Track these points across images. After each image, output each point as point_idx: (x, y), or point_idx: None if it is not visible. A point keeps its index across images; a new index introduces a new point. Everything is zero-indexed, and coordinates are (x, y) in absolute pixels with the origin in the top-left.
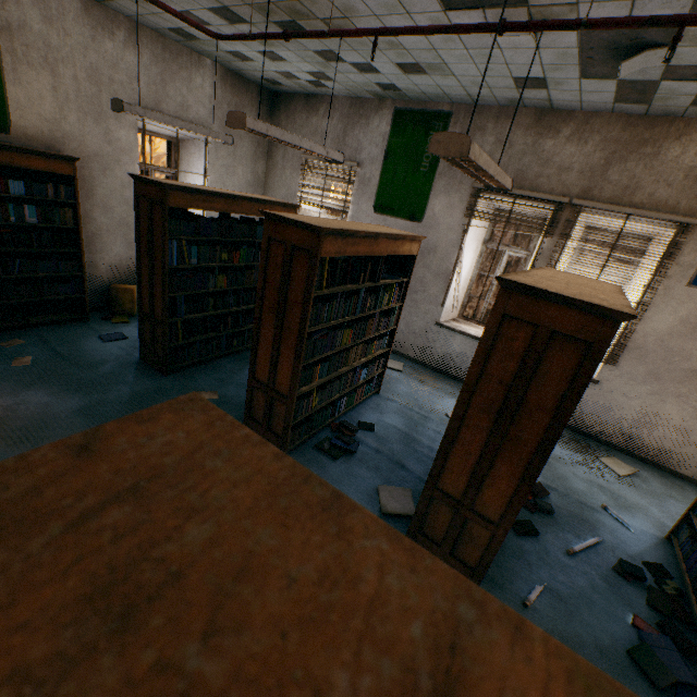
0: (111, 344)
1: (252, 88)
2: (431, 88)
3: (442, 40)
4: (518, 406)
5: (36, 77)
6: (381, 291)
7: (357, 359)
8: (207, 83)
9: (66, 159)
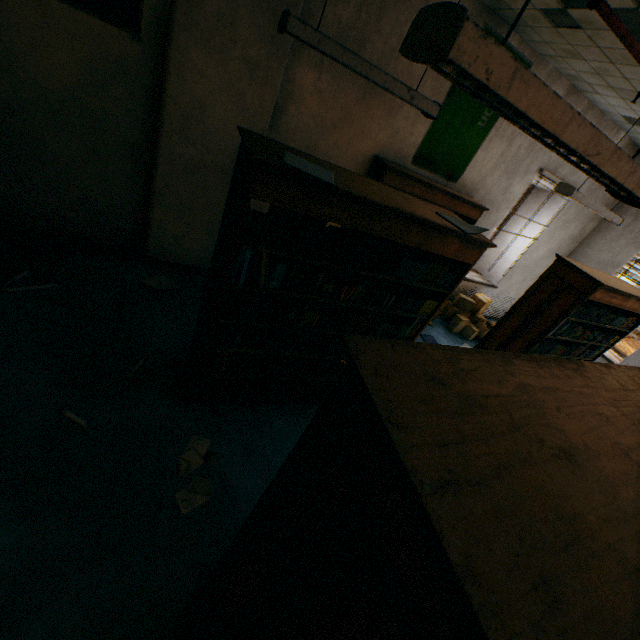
0: None
1: (638, 158)
2: None
3: None
4: None
5: (497, 146)
6: None
7: None
8: None
9: (481, 208)
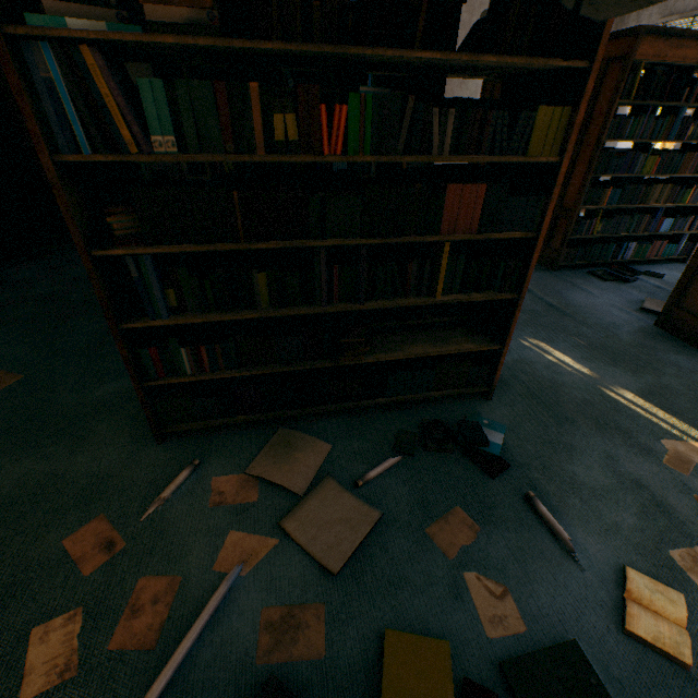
0: None
1: None
2: None
3: None
4: None
5: None
6: None
7: (660, 203)
8: None
9: None
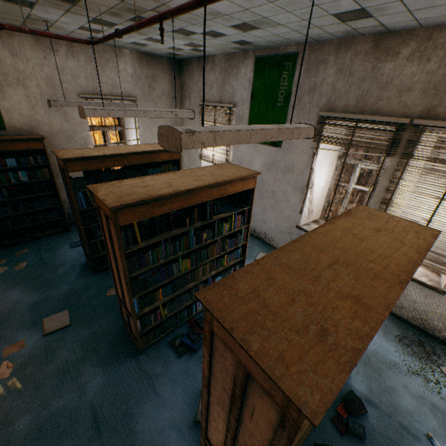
0: (75, 249)
1: (162, 61)
2: (273, 37)
3: (245, 1)
4: (240, 421)
5: (14, 92)
6: (216, 224)
7: (208, 273)
8: (128, 66)
9: (37, 139)
